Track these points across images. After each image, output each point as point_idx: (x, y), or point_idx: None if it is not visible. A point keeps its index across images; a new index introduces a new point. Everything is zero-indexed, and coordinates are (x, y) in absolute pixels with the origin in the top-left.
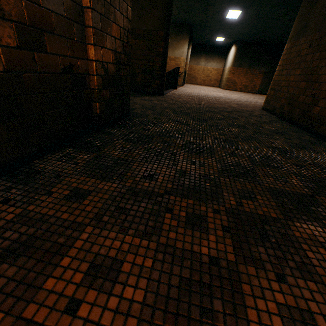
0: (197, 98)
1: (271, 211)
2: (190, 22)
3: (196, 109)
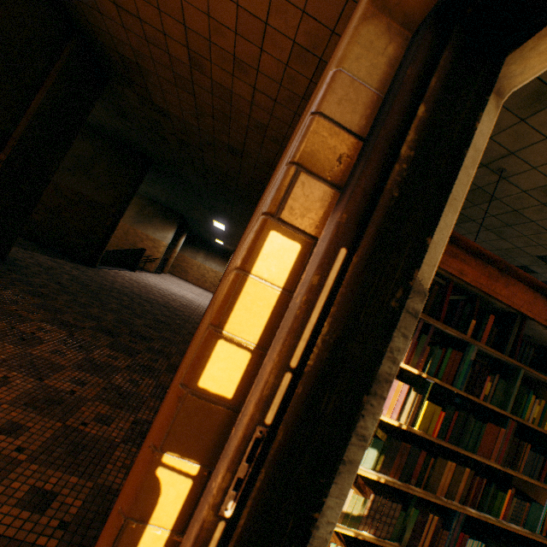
0: (141, 285)
1: (36, 318)
2: (182, 213)
3: (111, 287)
